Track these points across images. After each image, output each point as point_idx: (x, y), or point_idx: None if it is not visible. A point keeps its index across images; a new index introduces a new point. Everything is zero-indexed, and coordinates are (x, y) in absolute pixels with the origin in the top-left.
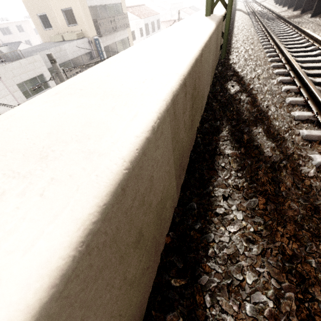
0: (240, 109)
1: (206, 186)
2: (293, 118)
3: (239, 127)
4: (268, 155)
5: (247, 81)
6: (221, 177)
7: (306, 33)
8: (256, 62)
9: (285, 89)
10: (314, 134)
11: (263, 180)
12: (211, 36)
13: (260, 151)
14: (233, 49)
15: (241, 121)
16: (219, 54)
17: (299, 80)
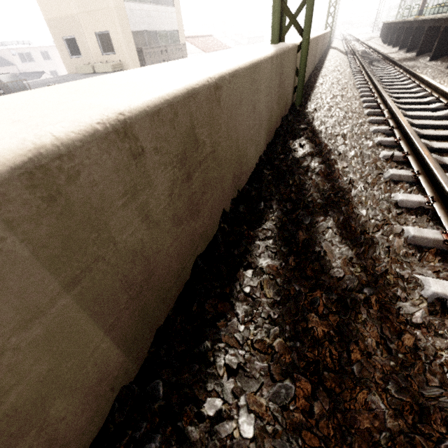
0: (305, 183)
1: (202, 337)
2: (393, 203)
3: (296, 215)
4: (335, 276)
5: (325, 139)
6: (239, 318)
7: (422, 80)
8: (345, 113)
9: (384, 155)
10: (426, 236)
11: (316, 333)
12: (259, 64)
13: (322, 266)
14: (315, 95)
15: (300, 204)
16: (293, 99)
17: (407, 143)
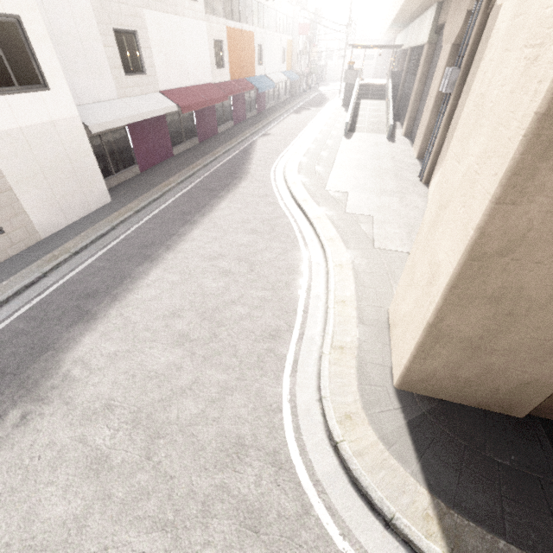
0: None
1: None
2: None
3: None
4: None
5: None
6: None
7: None
8: None
9: None
10: None
11: None
12: None
13: None
14: None
15: None
16: None
17: None
